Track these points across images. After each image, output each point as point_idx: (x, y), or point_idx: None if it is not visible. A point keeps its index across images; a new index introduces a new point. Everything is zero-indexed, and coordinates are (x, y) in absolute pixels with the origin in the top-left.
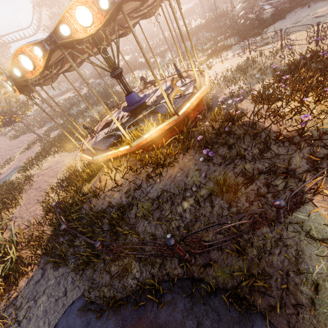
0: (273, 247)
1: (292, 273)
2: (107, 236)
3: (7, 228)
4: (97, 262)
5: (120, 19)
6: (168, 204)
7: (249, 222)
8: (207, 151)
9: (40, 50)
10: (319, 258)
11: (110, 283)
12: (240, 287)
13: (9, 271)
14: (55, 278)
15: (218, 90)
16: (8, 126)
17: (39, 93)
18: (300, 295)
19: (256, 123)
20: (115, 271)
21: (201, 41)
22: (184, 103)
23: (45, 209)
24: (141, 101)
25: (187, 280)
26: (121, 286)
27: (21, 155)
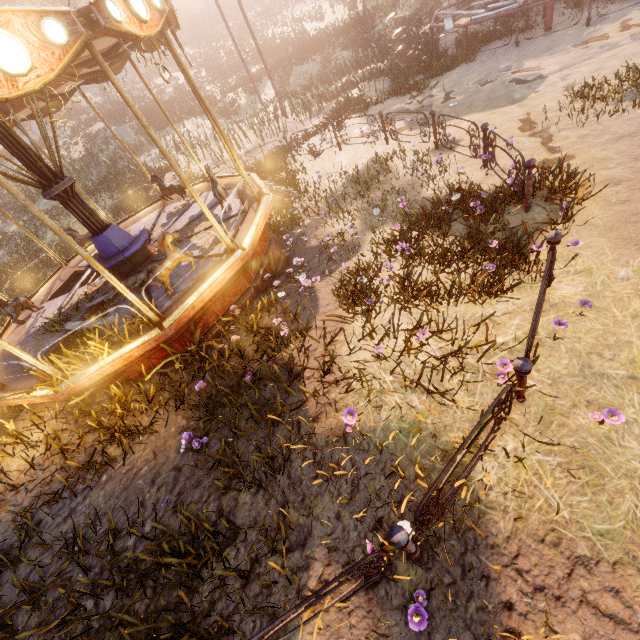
0: None
1: None
2: None
3: None
4: None
5: None
6: (60, 590)
7: None
8: (190, 438)
9: None
10: None
11: None
12: None
13: None
14: None
15: (313, 221)
16: None
17: None
18: None
19: (299, 376)
20: None
21: (331, 67)
22: (191, 287)
23: None
24: (126, 252)
25: None
26: None
27: None
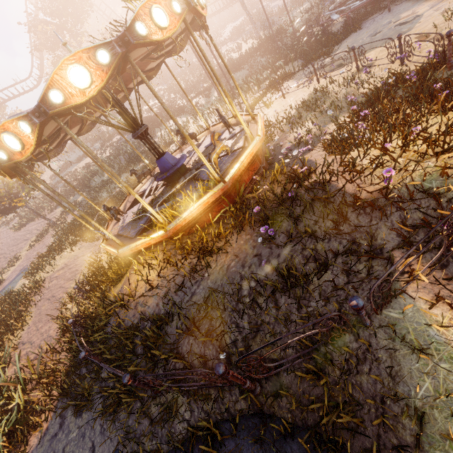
0: (360, 362)
1: (389, 400)
2: (142, 362)
3: (11, 361)
4: (132, 401)
5: (138, 63)
6: (217, 312)
7: (322, 331)
8: (266, 229)
9: (27, 125)
10: (422, 375)
11: (152, 430)
12: (324, 424)
13: (16, 424)
14: (77, 428)
15: (281, 136)
16: (8, 214)
17: (36, 176)
18: (403, 432)
19: (328, 182)
20: (157, 413)
21: (255, 69)
22: (232, 163)
23: (60, 328)
24: (178, 164)
25: (255, 416)
26: (165, 434)
27: (30, 250)
